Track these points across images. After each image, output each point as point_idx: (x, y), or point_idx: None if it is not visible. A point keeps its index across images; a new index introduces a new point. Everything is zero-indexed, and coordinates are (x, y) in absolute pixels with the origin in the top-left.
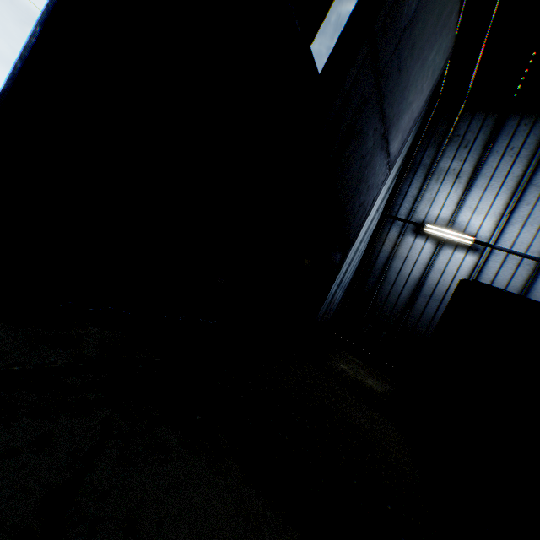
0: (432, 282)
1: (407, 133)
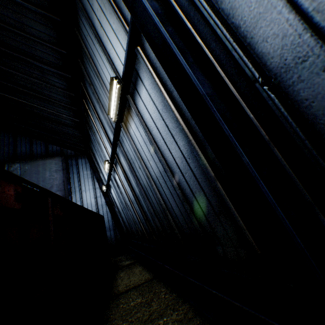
0: (118, 205)
1: (64, 186)
